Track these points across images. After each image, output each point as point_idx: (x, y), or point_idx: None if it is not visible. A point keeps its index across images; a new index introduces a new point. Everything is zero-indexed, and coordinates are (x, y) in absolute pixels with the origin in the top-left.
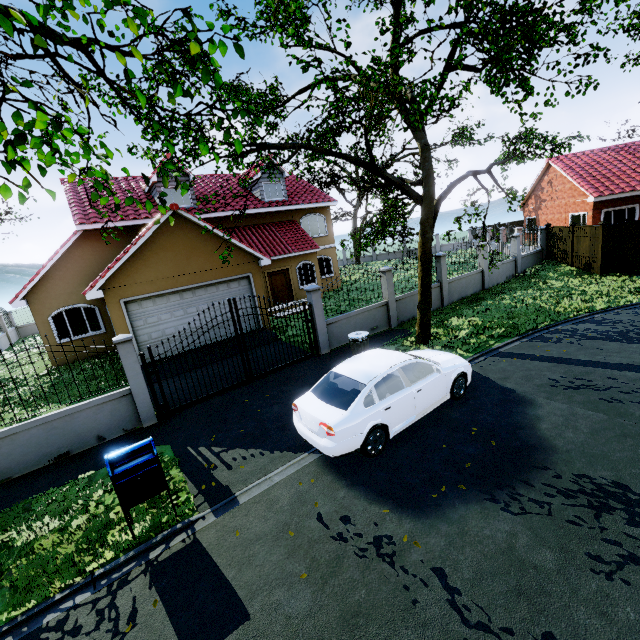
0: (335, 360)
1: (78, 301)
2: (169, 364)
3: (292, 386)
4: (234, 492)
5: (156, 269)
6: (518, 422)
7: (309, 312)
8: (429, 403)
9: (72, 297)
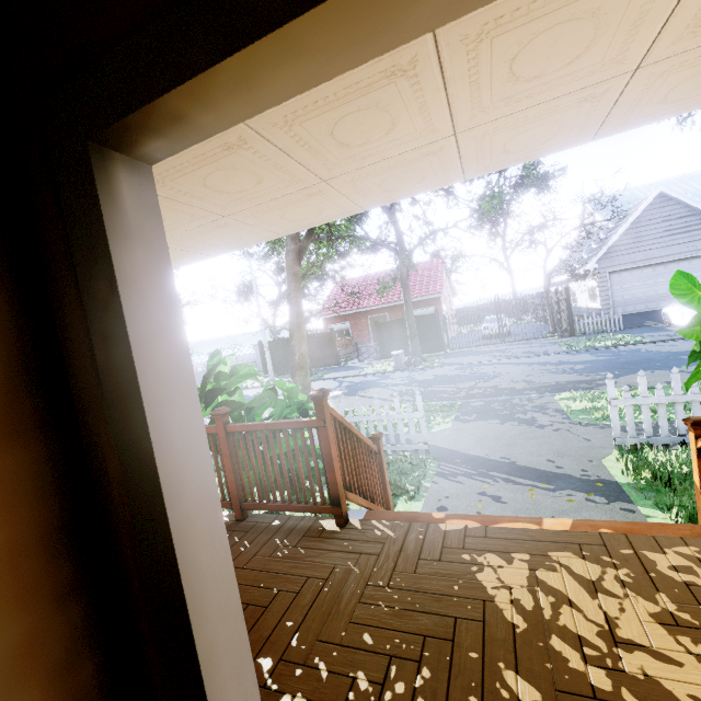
0: None
1: None
2: None
3: None
4: None
5: None
6: None
7: None
8: None
9: None
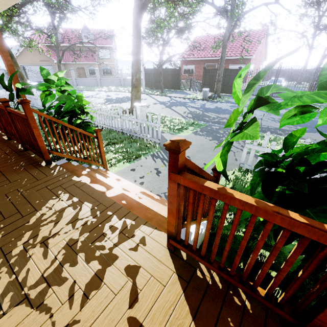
0: None
1: None
2: None
3: None
4: None
5: (27, 58)
6: None
7: None
8: None
9: None
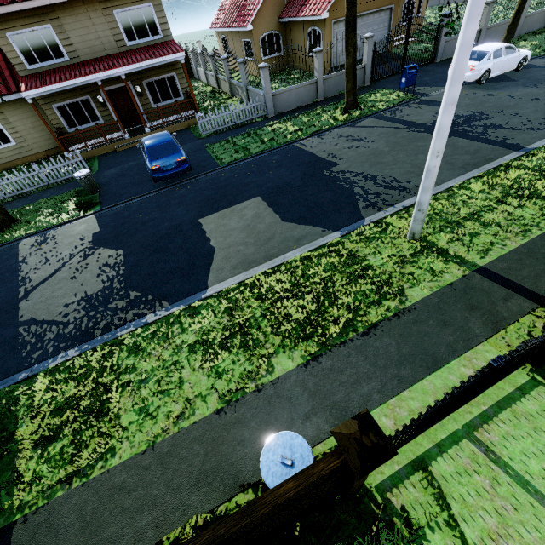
0: (446, 64)
1: (272, 28)
2: (378, 54)
3: (429, 72)
4: (428, 94)
5: None
6: (544, 74)
7: (439, 32)
8: (507, 68)
9: (270, 25)
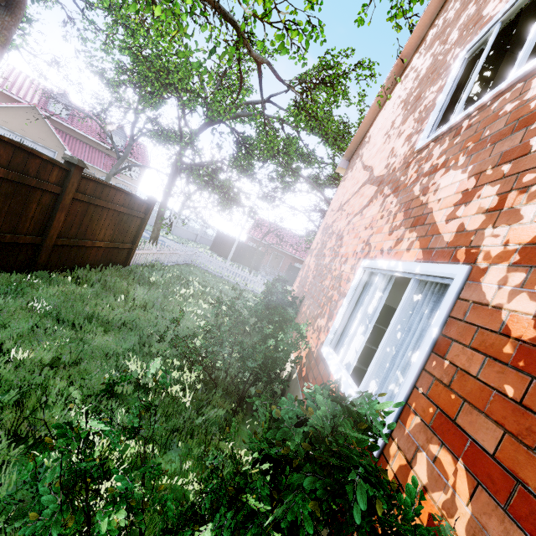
0: None
1: None
2: None
3: None
4: None
5: (10, 119)
6: None
7: None
8: None
9: None
